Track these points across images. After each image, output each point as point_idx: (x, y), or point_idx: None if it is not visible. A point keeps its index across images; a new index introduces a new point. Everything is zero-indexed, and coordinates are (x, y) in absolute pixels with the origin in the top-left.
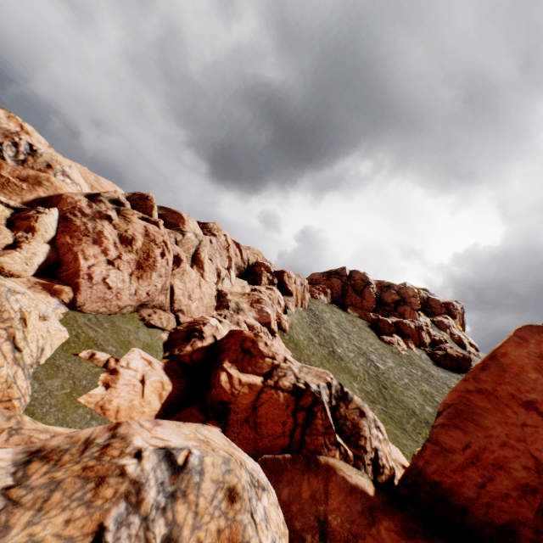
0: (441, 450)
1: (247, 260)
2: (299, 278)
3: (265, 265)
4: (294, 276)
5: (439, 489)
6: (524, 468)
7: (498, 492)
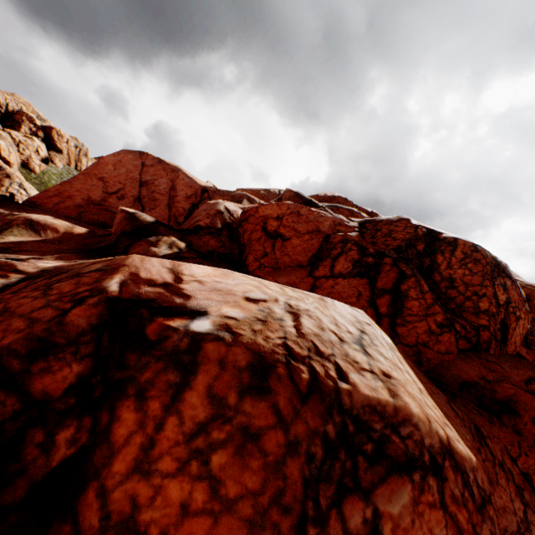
0: (45, 191)
1: (6, 105)
2: (76, 142)
3: (29, 115)
4: (69, 137)
5: (35, 205)
6: (83, 199)
7: (65, 207)
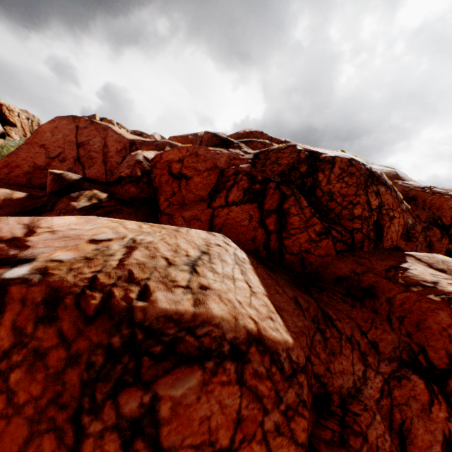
0: None
1: None
2: (27, 114)
3: None
4: (19, 111)
5: None
6: (30, 167)
7: (16, 175)
